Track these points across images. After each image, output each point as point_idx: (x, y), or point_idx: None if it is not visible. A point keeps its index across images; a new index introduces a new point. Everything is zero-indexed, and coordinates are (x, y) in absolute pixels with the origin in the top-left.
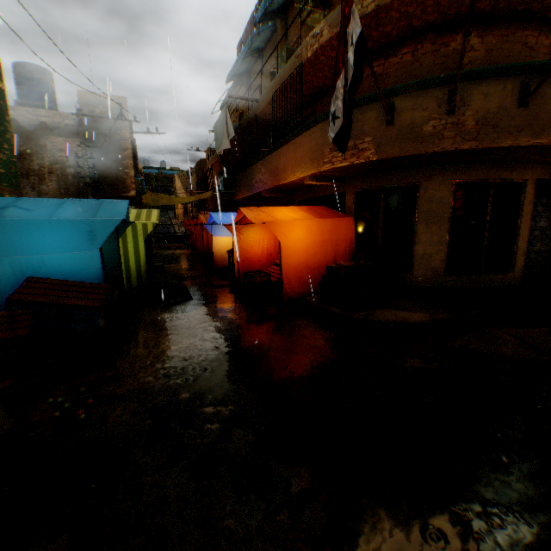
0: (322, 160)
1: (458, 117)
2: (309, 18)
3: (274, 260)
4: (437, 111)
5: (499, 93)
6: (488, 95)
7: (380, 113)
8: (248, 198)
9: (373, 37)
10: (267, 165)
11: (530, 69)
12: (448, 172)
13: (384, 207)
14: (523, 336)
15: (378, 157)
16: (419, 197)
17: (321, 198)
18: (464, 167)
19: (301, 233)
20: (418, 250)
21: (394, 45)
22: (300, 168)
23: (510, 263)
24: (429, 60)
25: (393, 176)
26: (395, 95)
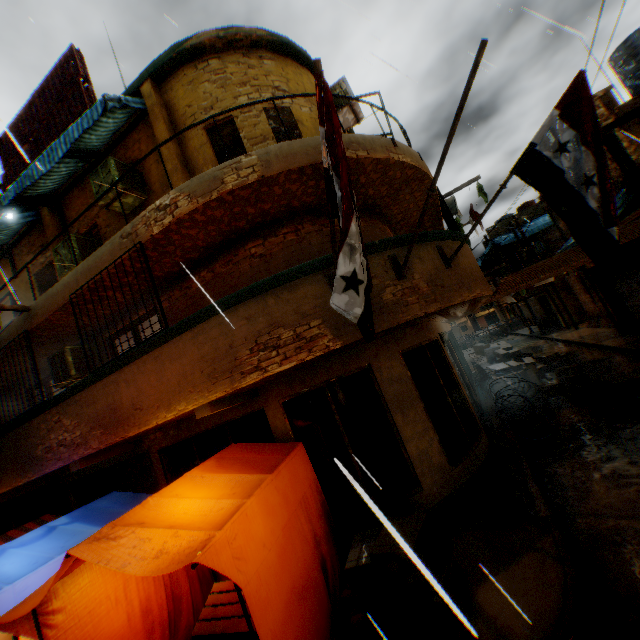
0: (238, 370)
1: (410, 280)
2: (118, 200)
3: (161, 612)
4: (388, 277)
5: (428, 256)
6: (422, 257)
7: (319, 287)
8: (19, 487)
9: (248, 212)
10: (80, 410)
11: (438, 235)
12: (391, 344)
13: (336, 409)
14: (617, 507)
15: (342, 343)
16: (378, 382)
17: (213, 431)
18: (400, 335)
19: (262, 526)
20: (411, 450)
21: (269, 224)
22: (185, 394)
23: (475, 420)
24: (316, 237)
25: (334, 365)
26: (332, 263)
